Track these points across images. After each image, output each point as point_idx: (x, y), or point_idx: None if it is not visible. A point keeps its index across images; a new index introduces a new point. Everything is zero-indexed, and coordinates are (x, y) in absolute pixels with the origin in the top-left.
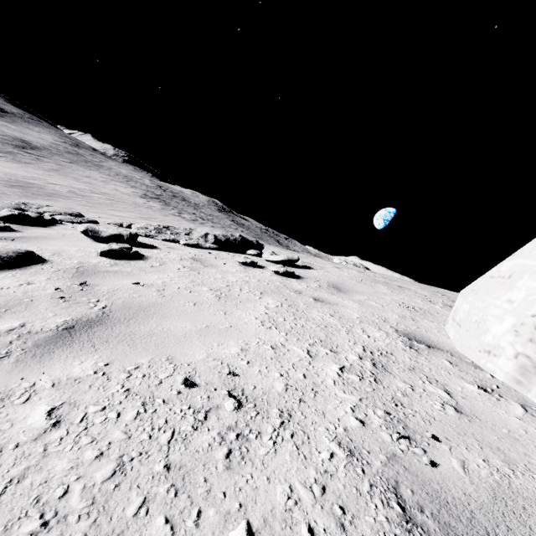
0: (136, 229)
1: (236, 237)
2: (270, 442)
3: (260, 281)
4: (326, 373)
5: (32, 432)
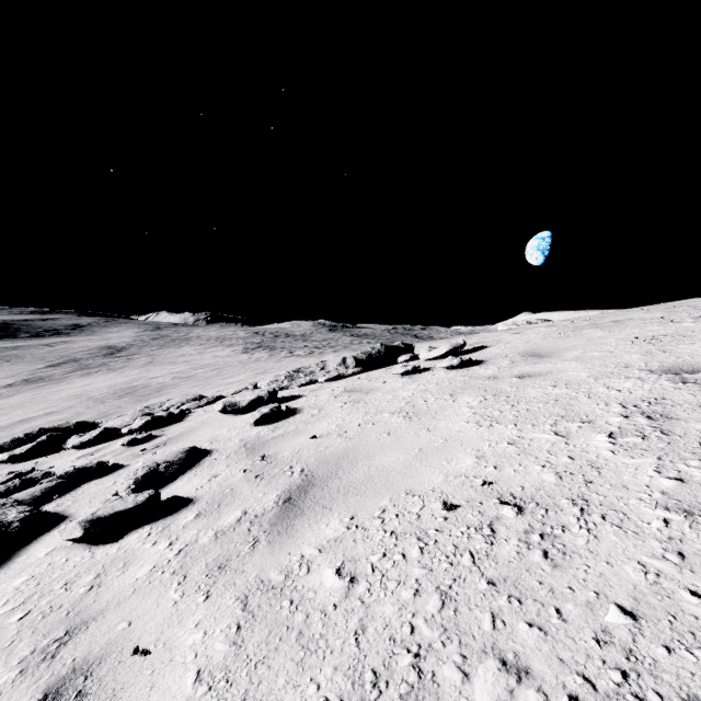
0: (267, 386)
1: (378, 348)
2: (583, 531)
3: (439, 384)
4: (594, 446)
5: (337, 592)
